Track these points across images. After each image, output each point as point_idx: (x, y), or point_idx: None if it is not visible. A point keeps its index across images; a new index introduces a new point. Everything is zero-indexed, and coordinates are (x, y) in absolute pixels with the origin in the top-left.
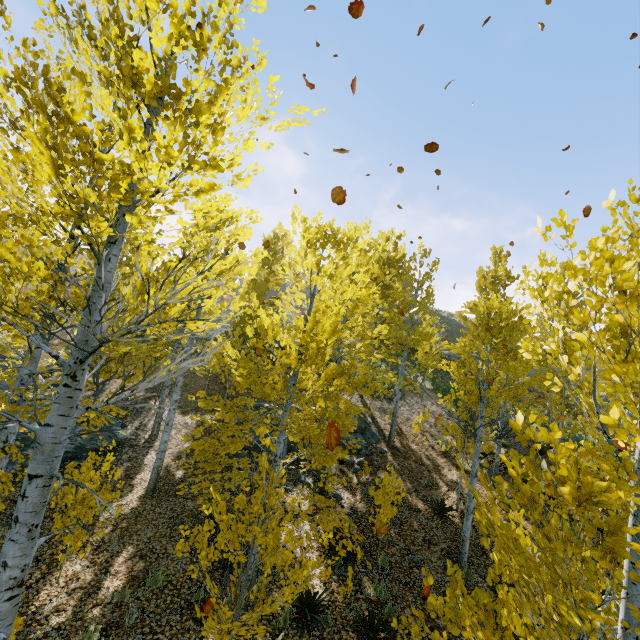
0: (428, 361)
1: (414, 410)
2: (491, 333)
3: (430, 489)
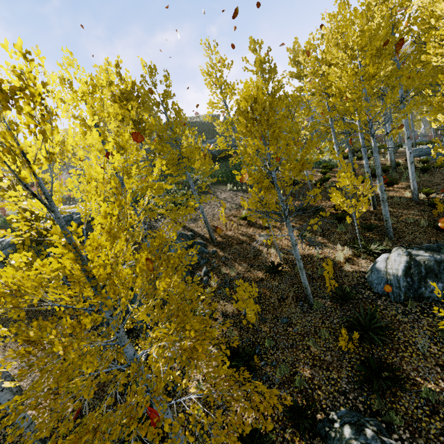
0: (207, 169)
1: (213, 205)
2: (255, 124)
3: (258, 257)
